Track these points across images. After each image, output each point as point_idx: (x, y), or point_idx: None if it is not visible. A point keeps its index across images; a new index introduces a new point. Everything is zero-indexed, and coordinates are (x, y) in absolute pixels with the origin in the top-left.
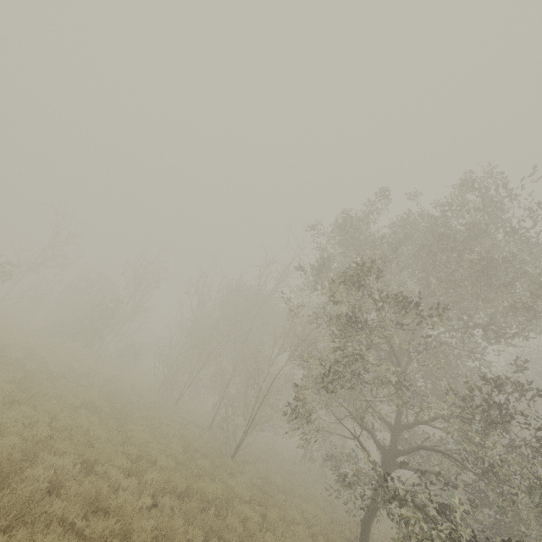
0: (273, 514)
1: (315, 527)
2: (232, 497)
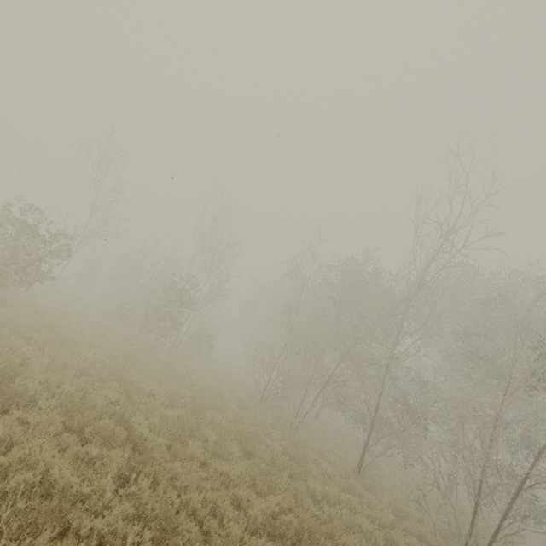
0: None
1: None
2: None
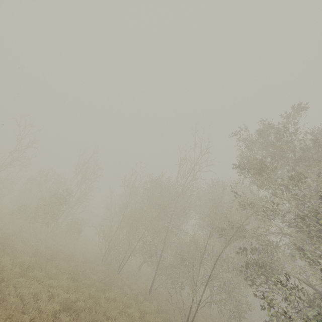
0: None
1: None
2: None
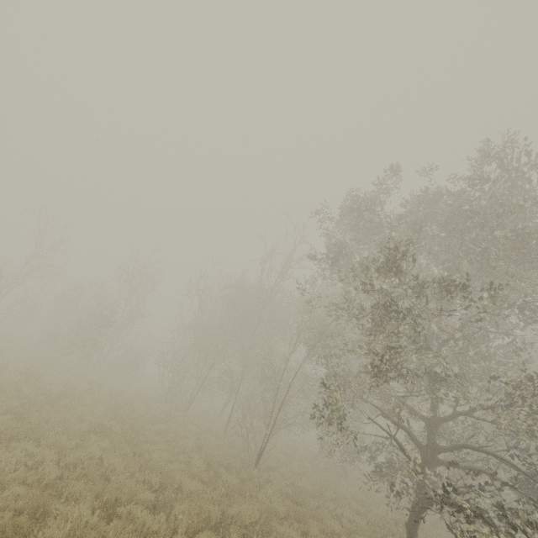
0: (315, 530)
1: (355, 534)
2: (269, 517)
